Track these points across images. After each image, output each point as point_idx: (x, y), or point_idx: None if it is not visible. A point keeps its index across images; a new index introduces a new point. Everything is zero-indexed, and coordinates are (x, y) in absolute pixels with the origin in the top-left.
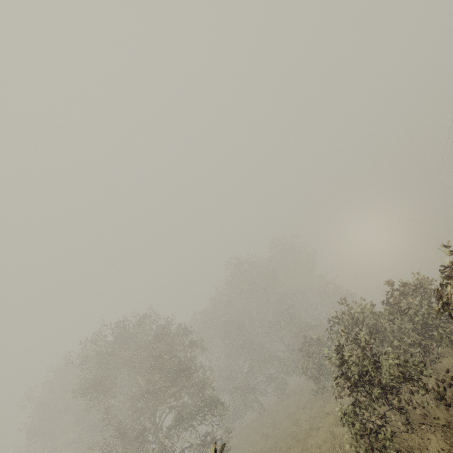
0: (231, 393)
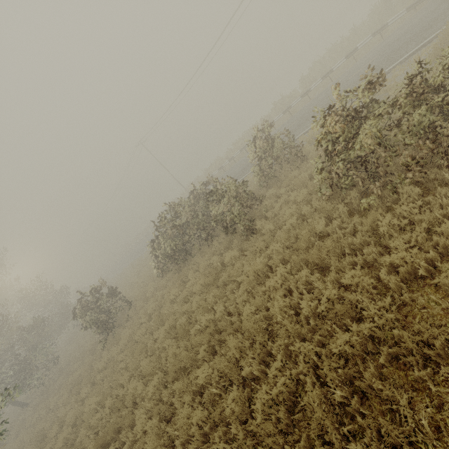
0: None
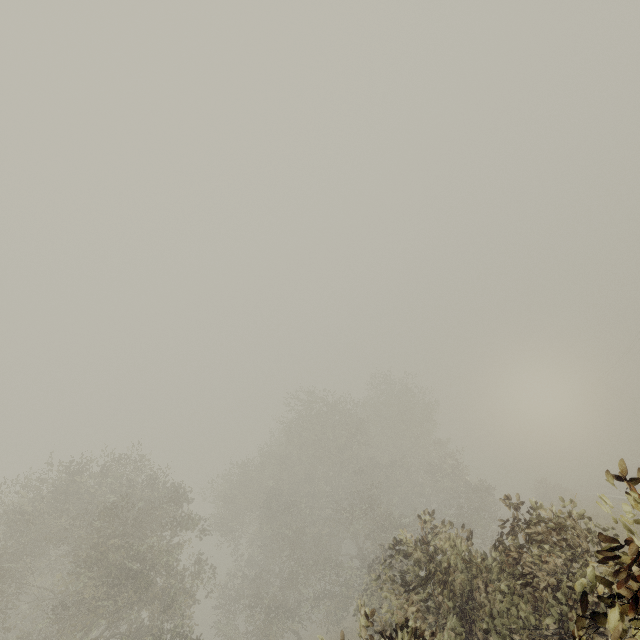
0: (251, 611)
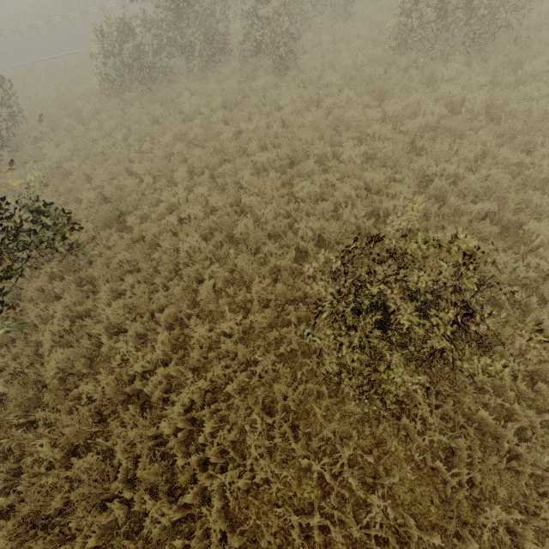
0: None
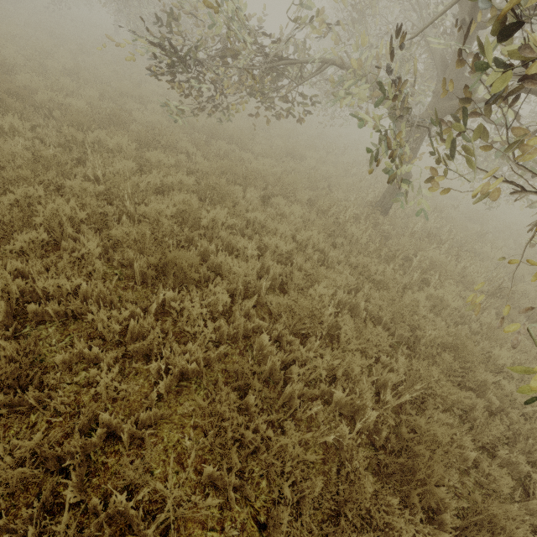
0: None
